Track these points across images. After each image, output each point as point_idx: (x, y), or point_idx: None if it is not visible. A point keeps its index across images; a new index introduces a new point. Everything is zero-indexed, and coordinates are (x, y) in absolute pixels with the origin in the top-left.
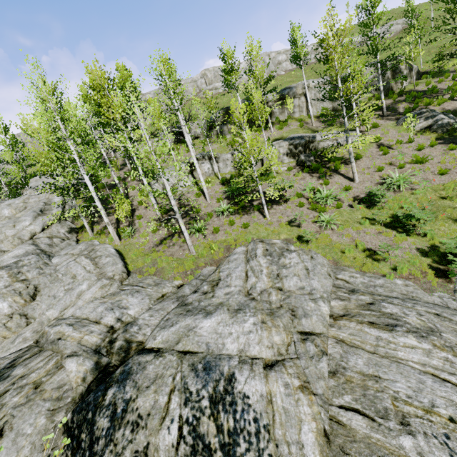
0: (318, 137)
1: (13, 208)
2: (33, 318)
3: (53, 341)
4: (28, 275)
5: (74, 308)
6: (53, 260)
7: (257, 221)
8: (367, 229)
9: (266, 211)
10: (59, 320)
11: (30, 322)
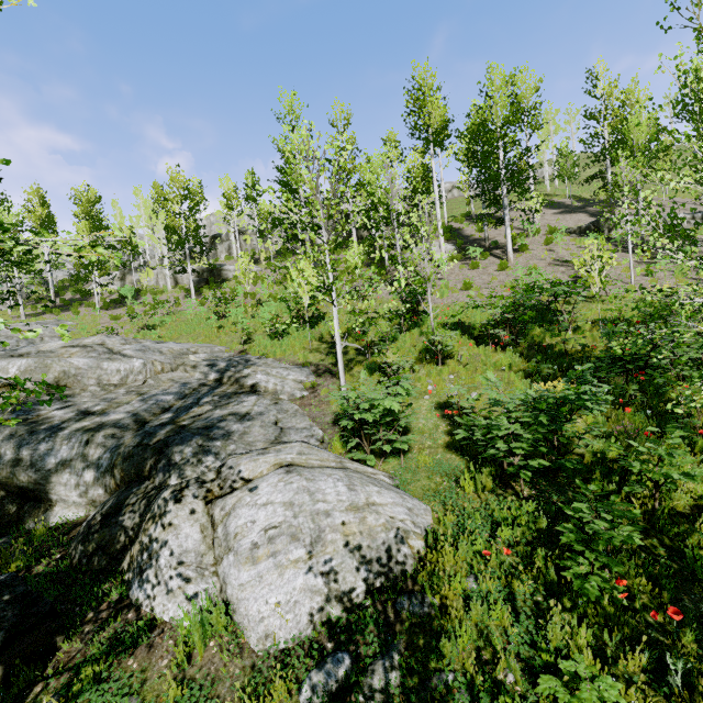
0: (226, 266)
1: None
2: None
3: None
4: None
5: None
6: None
7: (92, 313)
8: (129, 327)
9: (97, 306)
10: None
11: None
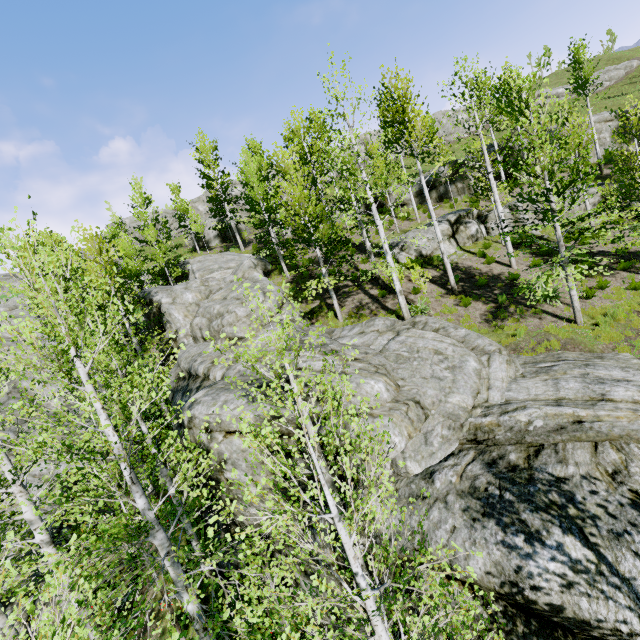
0: None
1: (196, 292)
2: (427, 409)
3: (559, 428)
4: (349, 354)
5: (497, 391)
6: (344, 342)
7: None
8: None
9: None
10: (500, 406)
11: (427, 414)
